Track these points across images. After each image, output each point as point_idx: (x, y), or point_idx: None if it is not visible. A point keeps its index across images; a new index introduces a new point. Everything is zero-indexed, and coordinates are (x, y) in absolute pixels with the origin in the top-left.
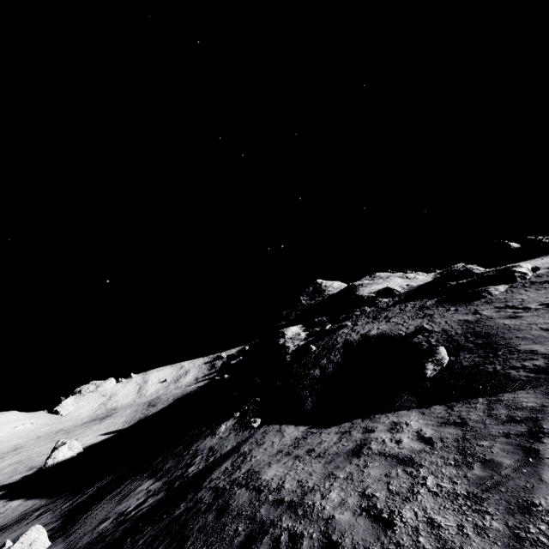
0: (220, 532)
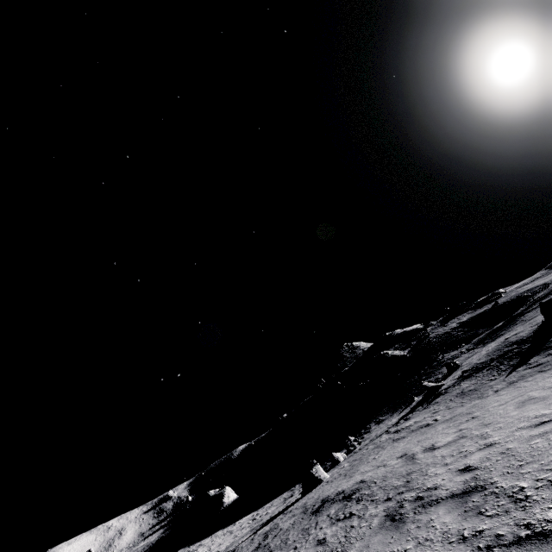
0: (548, 291)
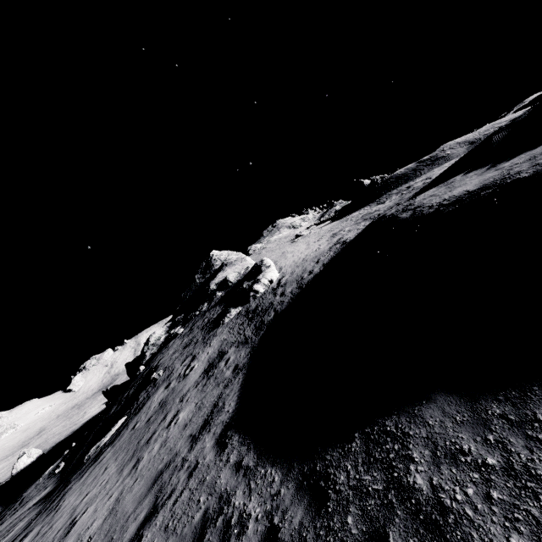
0: None
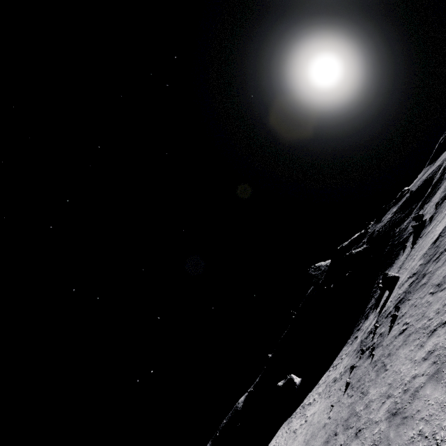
0: None
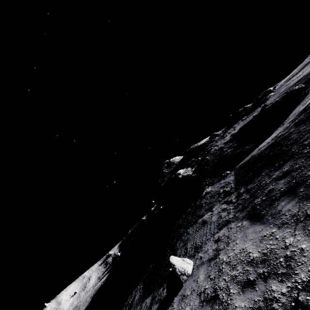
0: None
